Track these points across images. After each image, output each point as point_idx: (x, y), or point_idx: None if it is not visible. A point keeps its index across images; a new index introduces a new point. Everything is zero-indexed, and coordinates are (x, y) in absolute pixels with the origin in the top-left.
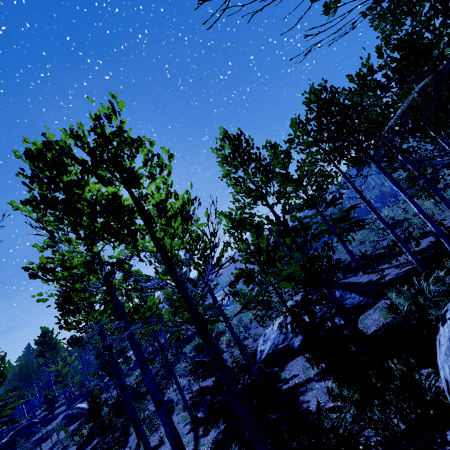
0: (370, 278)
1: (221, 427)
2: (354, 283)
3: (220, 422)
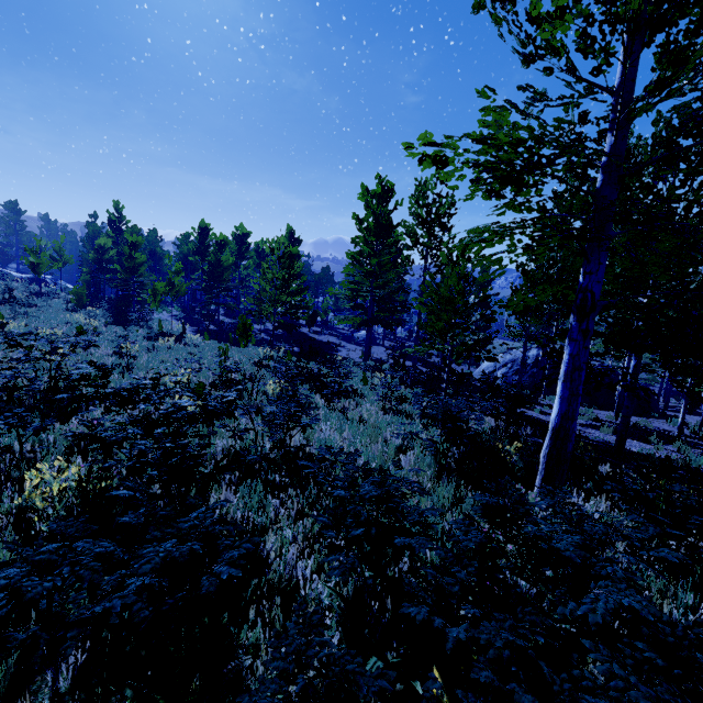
0: None
1: None
2: None
3: None
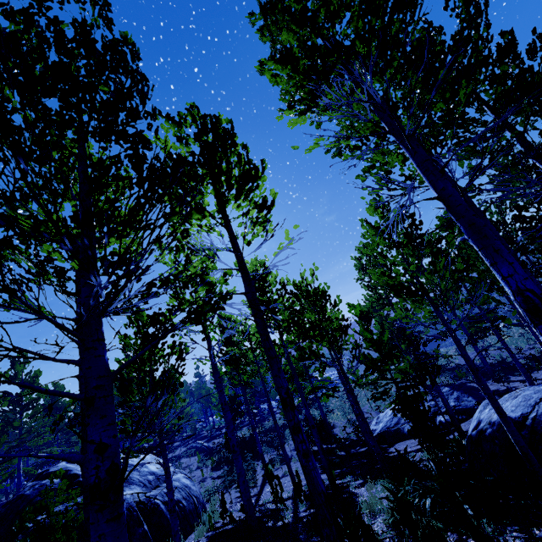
0: (498, 387)
1: (337, 470)
2: (475, 388)
3: (335, 468)
